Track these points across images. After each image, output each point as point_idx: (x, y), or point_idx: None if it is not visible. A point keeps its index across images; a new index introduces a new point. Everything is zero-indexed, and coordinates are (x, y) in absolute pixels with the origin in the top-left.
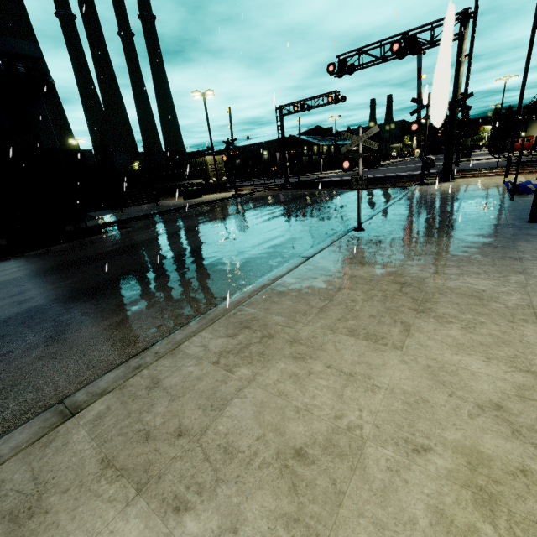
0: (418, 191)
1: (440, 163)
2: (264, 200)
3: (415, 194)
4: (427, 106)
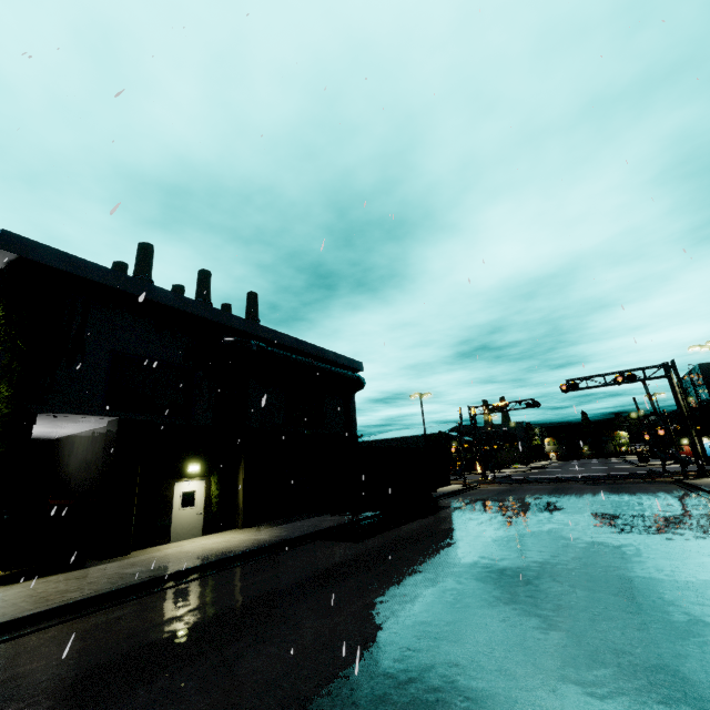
0: (703, 482)
1: (619, 466)
2: (522, 490)
3: (707, 483)
4: (666, 418)
